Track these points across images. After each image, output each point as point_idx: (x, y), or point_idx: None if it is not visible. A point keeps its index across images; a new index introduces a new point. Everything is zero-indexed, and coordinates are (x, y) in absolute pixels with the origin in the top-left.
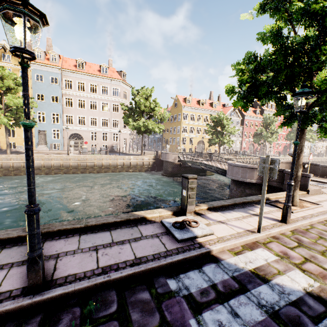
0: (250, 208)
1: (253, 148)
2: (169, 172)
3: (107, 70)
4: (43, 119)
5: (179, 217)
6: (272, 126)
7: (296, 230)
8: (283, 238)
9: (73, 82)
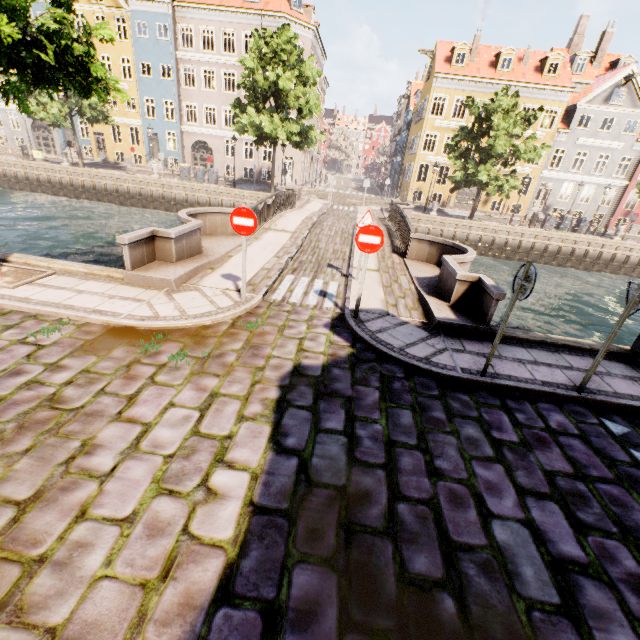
0: None
1: None
2: None
3: None
4: (173, 114)
5: None
6: None
7: None
8: None
9: (194, 31)
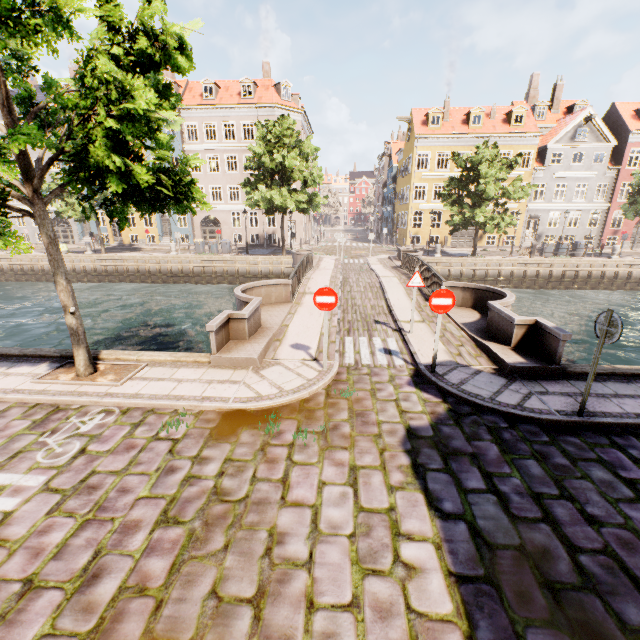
0: (20, 365)
1: None
2: None
3: (251, 89)
4: None
5: None
6: None
7: None
8: None
9: (198, 127)
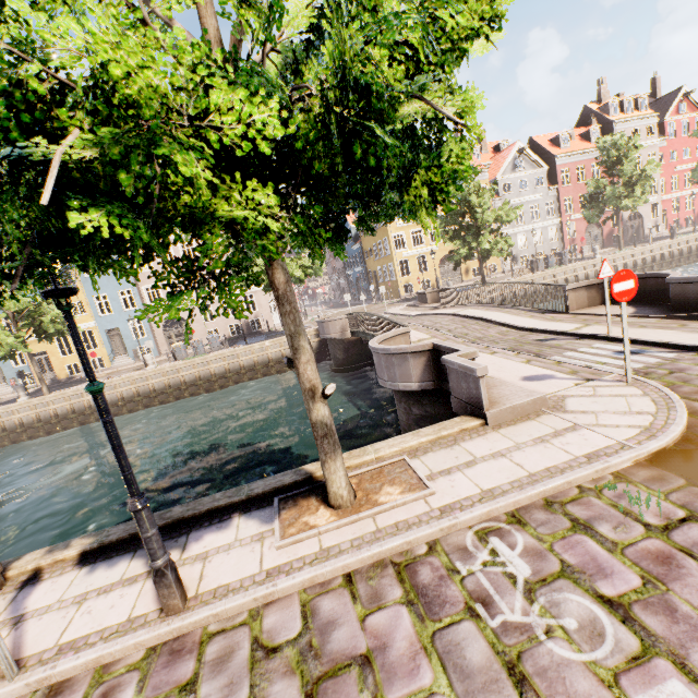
0: (193, 537)
1: (599, 233)
2: (341, 363)
3: None
4: None
5: None
6: (626, 166)
7: (174, 643)
8: (71, 695)
9: None
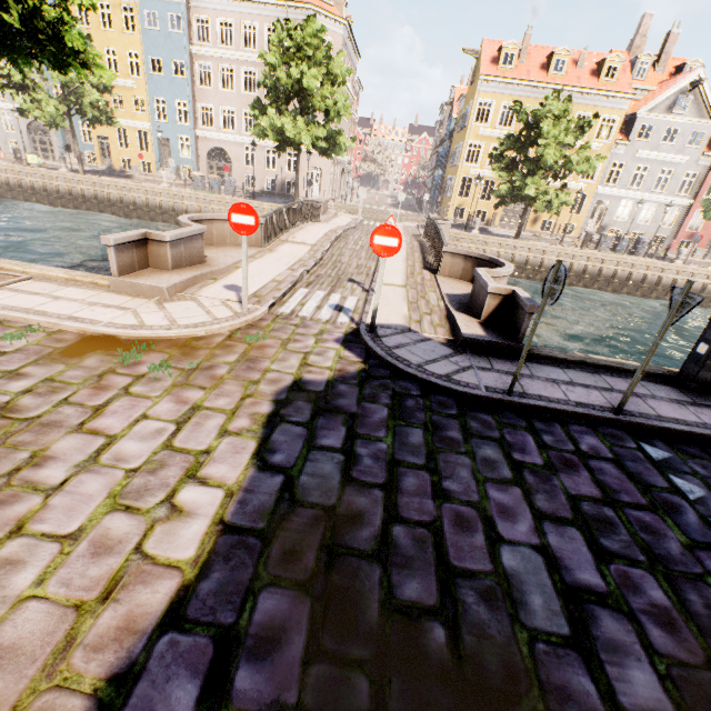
0: None
1: None
2: None
3: None
4: (187, 117)
5: None
6: None
7: None
8: None
9: (211, 24)
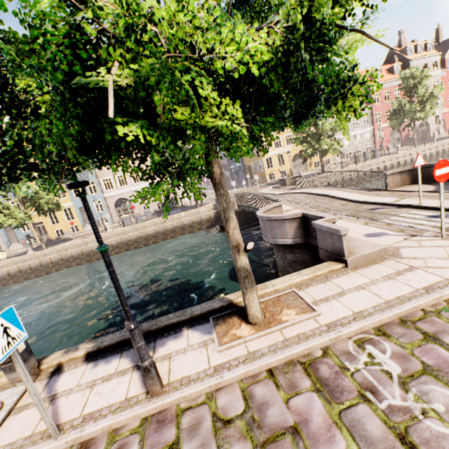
0: (159, 343)
1: (399, 136)
2: None
3: None
4: None
5: (2, 392)
6: (420, 90)
7: (158, 415)
8: None
9: None
